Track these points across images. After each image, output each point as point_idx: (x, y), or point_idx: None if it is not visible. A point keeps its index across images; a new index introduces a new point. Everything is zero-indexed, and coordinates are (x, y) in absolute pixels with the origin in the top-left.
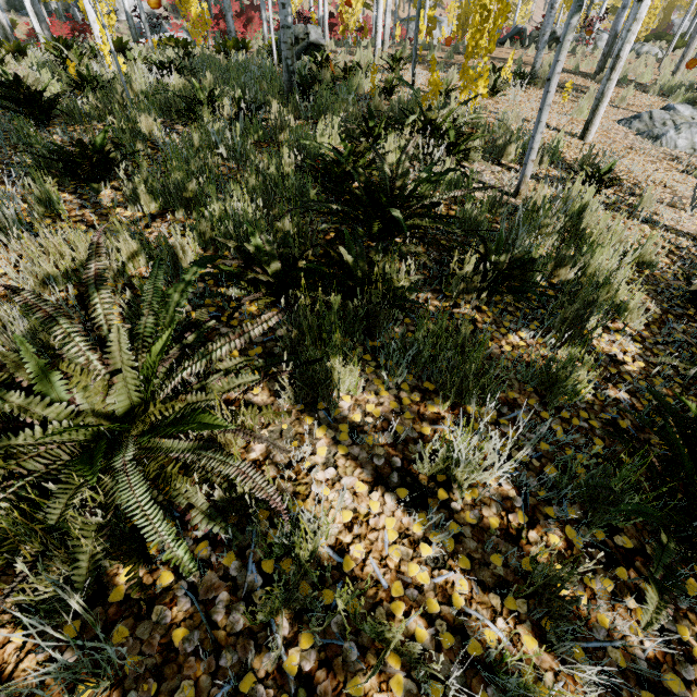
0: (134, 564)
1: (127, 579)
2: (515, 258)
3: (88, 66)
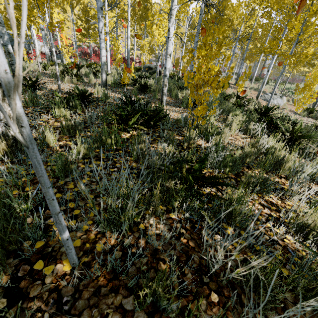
0: (315, 152)
1: (316, 153)
2: (292, 122)
3: (133, 76)
